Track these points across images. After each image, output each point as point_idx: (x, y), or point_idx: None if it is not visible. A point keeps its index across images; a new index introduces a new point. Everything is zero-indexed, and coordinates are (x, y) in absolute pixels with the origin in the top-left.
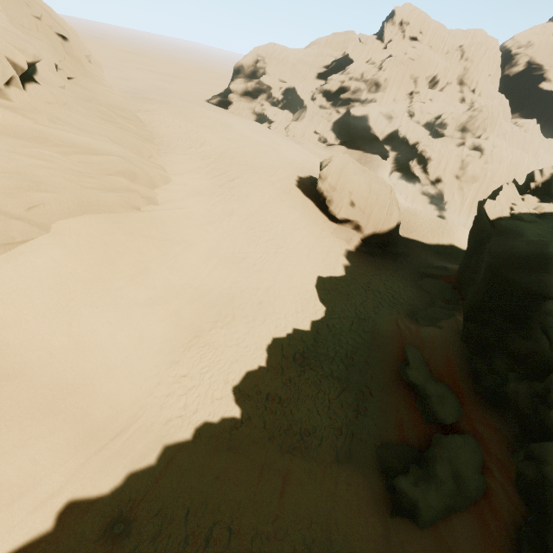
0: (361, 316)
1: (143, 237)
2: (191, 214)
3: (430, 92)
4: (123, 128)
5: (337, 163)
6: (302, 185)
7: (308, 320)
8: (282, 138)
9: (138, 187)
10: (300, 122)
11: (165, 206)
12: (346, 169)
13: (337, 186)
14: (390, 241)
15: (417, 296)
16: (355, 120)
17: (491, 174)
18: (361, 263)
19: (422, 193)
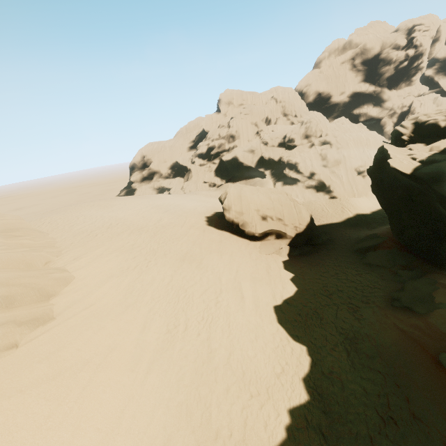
0: (349, 335)
1: (15, 395)
2: (103, 307)
3: (269, 127)
4: (8, 247)
5: (233, 192)
6: (212, 222)
7: (297, 380)
8: (182, 196)
9: (16, 313)
10: (190, 180)
11: (64, 315)
12: (243, 193)
13: (242, 210)
14: (313, 235)
15: (377, 276)
16: (229, 163)
17: (347, 154)
18: (303, 268)
19: (306, 187)
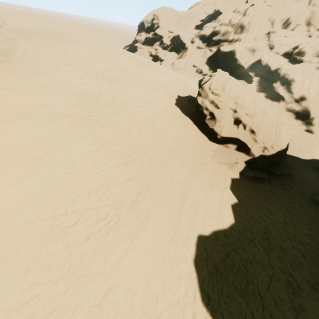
0: None
1: None
2: None
3: (284, 31)
4: None
5: (218, 78)
6: (181, 103)
7: None
8: (168, 68)
9: None
10: (182, 59)
11: None
12: (229, 85)
13: (218, 103)
14: (277, 163)
15: None
16: (224, 55)
17: None
18: (250, 197)
19: (287, 109)
